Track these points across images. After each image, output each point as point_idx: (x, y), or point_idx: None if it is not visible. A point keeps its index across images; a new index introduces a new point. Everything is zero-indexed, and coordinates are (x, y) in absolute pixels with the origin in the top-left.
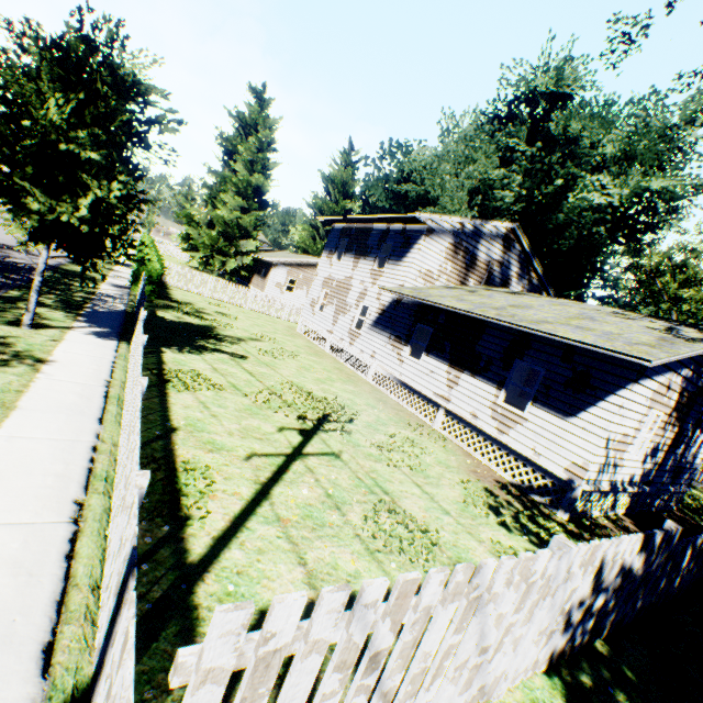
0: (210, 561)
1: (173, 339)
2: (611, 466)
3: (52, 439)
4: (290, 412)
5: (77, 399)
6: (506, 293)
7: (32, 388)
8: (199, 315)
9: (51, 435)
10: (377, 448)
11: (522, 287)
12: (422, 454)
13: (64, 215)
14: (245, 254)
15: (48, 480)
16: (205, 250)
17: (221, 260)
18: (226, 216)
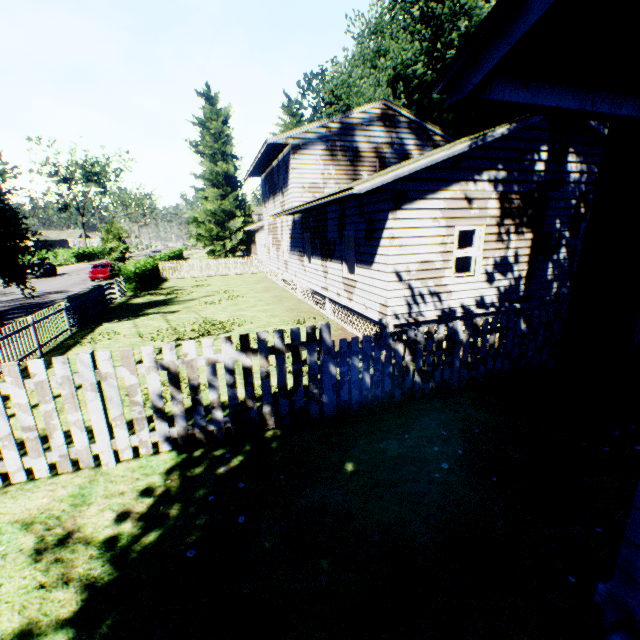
0: None
1: (121, 316)
2: (428, 295)
3: None
4: (171, 338)
5: None
6: None
7: None
8: (170, 293)
9: None
10: None
11: None
12: None
13: None
14: (238, 232)
15: None
16: (208, 242)
17: (221, 245)
18: (212, 208)
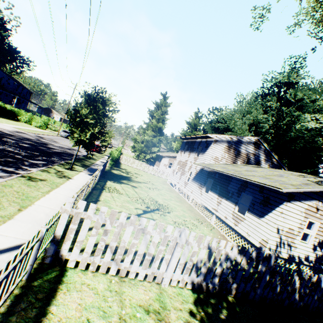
0: (92, 229)
1: (113, 179)
2: (286, 245)
3: (65, 195)
4: (144, 205)
5: (75, 188)
6: (252, 167)
7: (65, 183)
8: (127, 173)
9: (65, 194)
10: (174, 222)
11: (268, 165)
12: (195, 229)
13: (83, 137)
14: (153, 153)
15: (60, 202)
16: (139, 151)
17: (144, 155)
18: (147, 139)
